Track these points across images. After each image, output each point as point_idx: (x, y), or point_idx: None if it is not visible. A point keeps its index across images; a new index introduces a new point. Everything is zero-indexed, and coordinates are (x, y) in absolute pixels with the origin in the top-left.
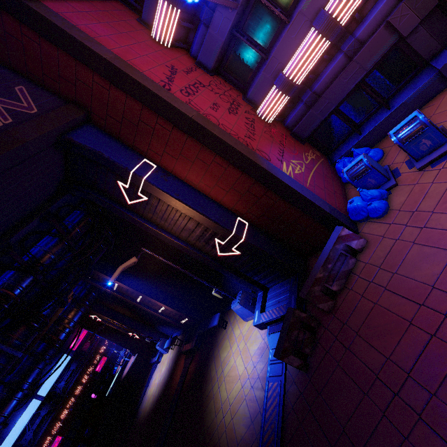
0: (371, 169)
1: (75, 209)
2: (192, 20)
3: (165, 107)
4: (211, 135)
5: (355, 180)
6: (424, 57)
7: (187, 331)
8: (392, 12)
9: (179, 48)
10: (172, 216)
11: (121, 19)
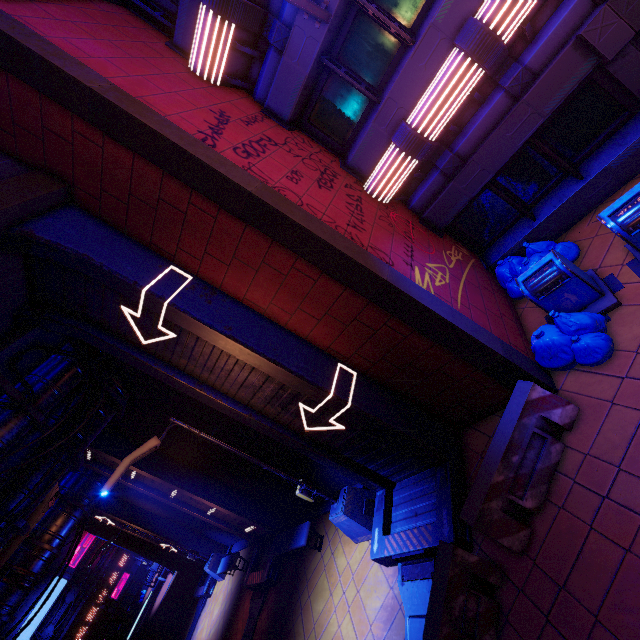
0: (571, 277)
1: (54, 353)
2: (256, 44)
3: (203, 173)
4: (287, 223)
5: (542, 296)
6: (637, 95)
7: (255, 545)
8: (587, 22)
9: (235, 88)
10: (222, 363)
11: (138, 39)
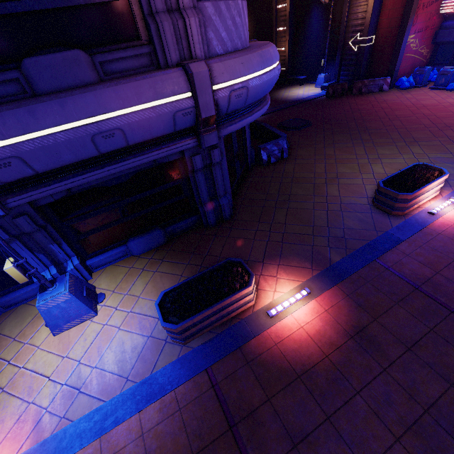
0: (424, 74)
1: None
2: None
3: None
4: None
5: (416, 73)
6: None
7: None
8: None
9: None
10: (362, 1)
11: None
